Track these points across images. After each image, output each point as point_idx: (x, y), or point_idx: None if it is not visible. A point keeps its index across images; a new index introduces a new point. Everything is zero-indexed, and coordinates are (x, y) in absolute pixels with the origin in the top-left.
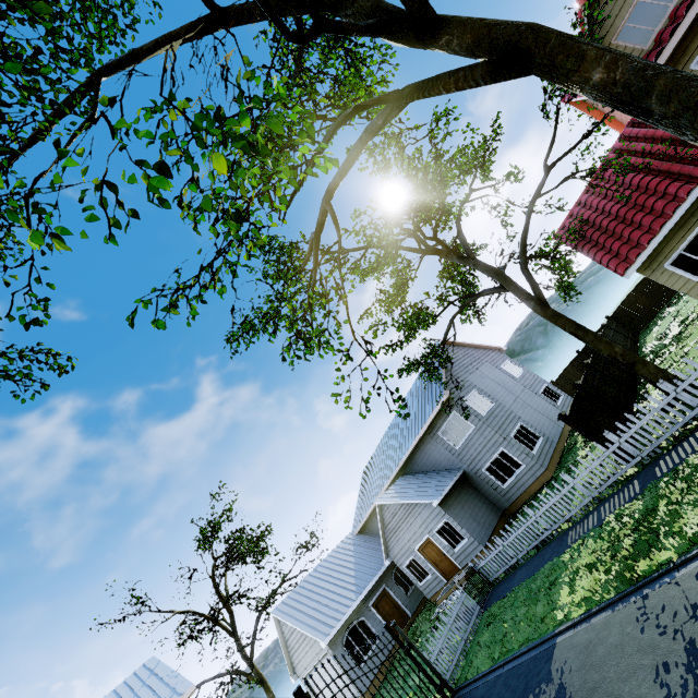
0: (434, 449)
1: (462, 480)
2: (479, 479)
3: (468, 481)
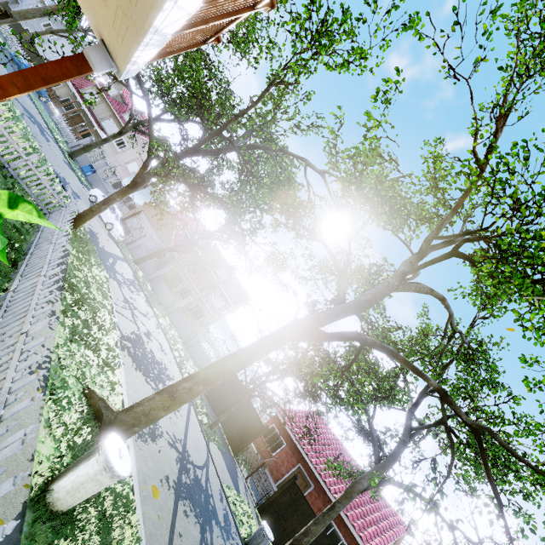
0: None
1: (16, 1)
2: (14, 7)
3: (15, 3)
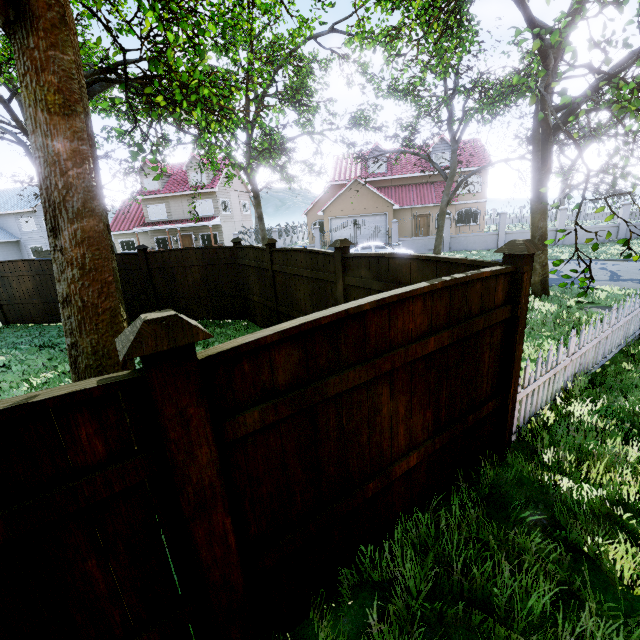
0: (13, 223)
1: (17, 243)
2: (25, 248)
3: (20, 245)
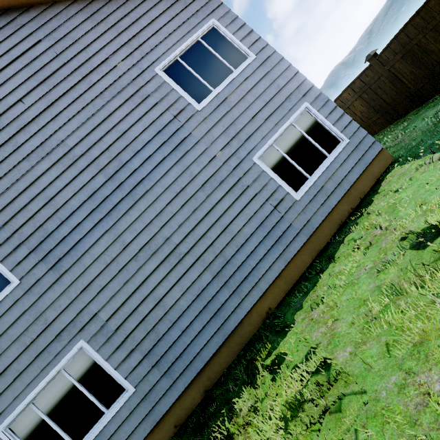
0: None
1: None
2: None
3: None
